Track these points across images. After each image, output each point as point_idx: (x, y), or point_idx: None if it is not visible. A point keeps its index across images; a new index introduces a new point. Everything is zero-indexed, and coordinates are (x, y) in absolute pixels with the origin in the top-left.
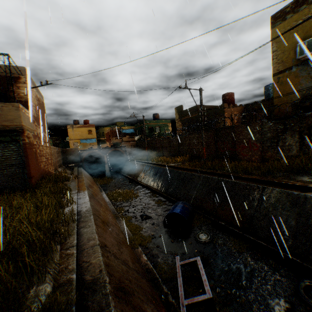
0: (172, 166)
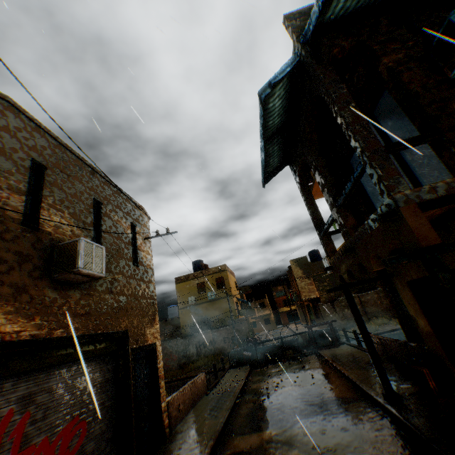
0: None
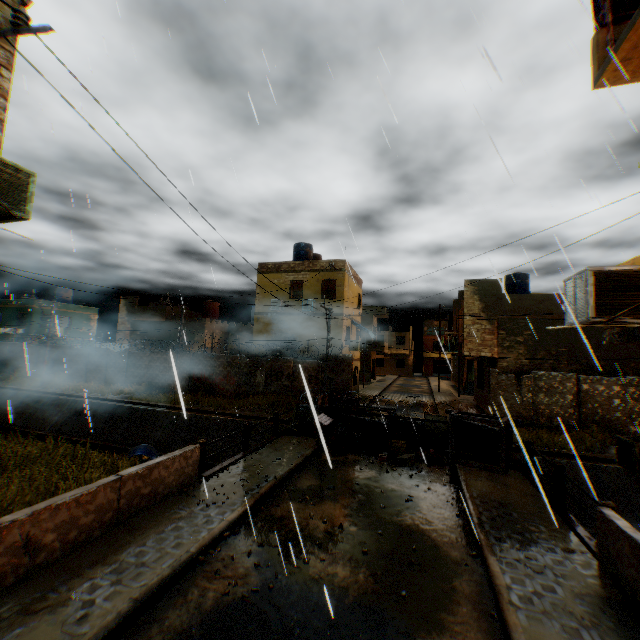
0: (117, 400)
